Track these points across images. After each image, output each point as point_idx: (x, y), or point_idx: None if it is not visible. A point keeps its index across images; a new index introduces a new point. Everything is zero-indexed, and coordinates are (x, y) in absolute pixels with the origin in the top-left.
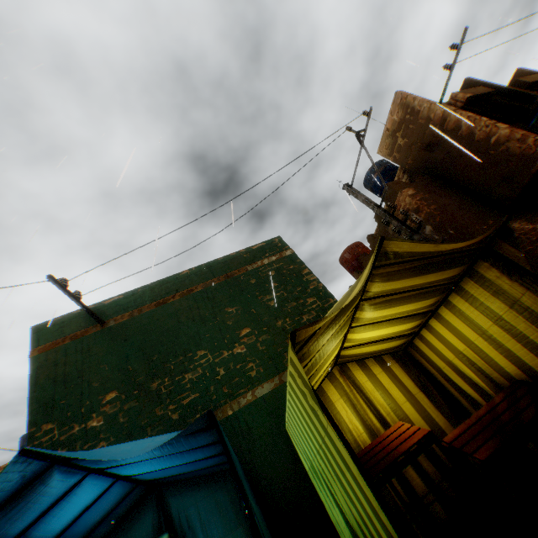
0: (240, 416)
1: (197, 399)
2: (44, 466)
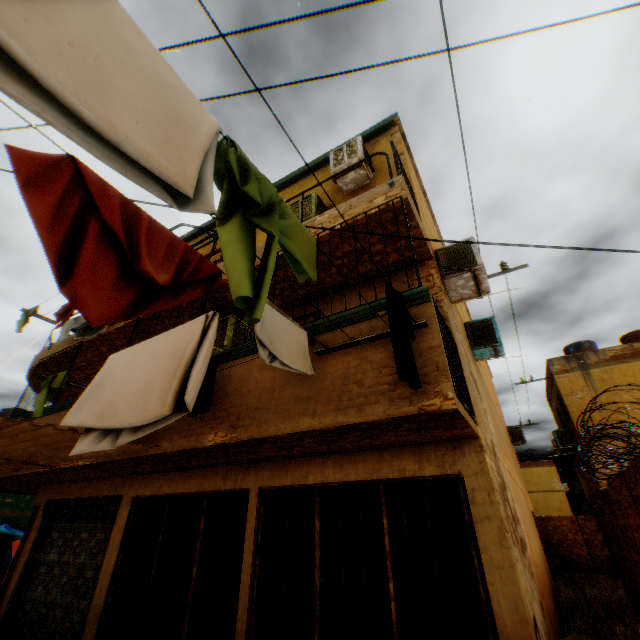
0: (21, 518)
1: (14, 502)
2: (3, 525)
